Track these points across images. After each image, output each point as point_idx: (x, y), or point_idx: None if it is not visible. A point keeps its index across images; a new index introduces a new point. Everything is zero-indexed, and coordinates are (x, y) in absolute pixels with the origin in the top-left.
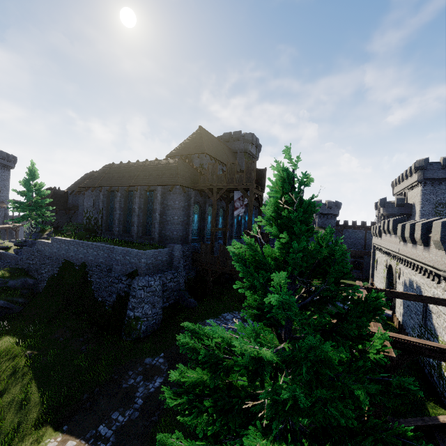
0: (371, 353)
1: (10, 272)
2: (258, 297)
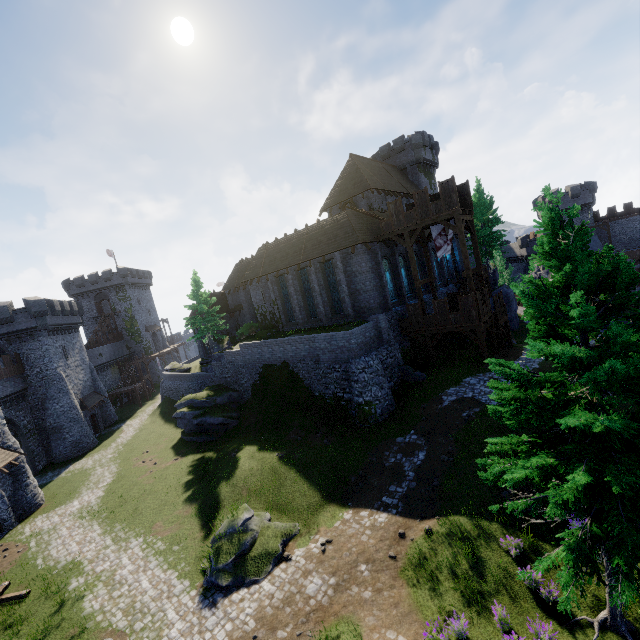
0: None
1: (212, 391)
2: (542, 327)
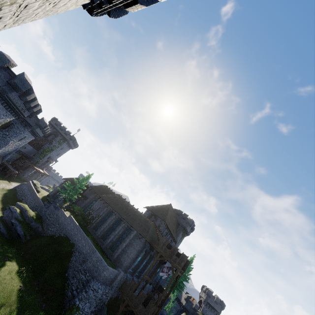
0: None
1: (36, 216)
2: None
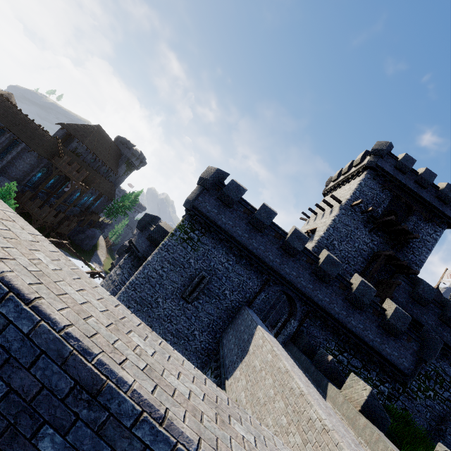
0: None
1: None
2: None
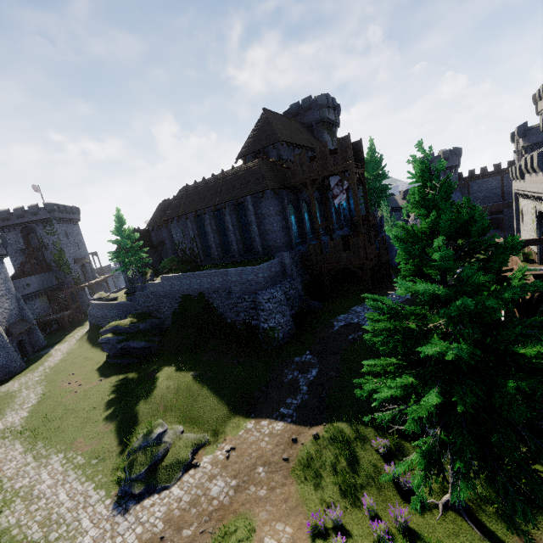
0: (514, 283)
1: (135, 318)
2: (411, 267)
